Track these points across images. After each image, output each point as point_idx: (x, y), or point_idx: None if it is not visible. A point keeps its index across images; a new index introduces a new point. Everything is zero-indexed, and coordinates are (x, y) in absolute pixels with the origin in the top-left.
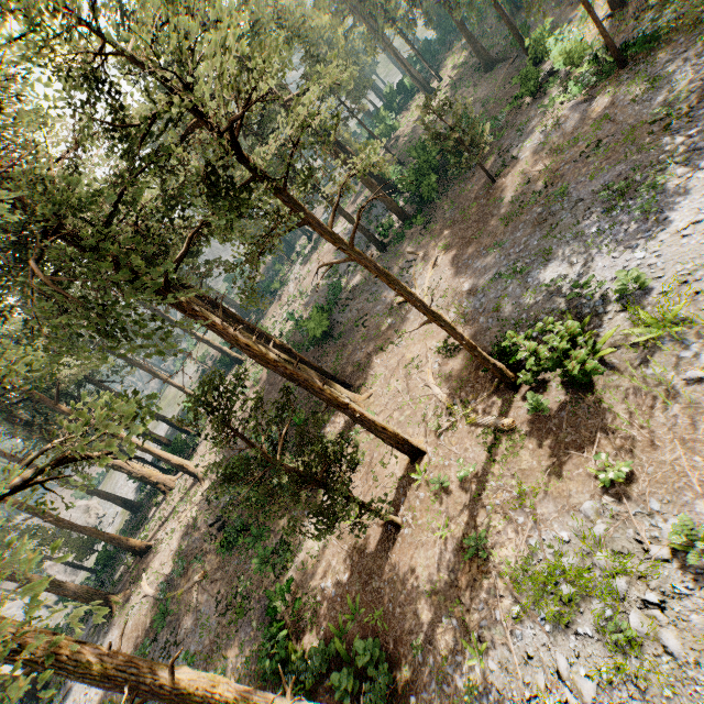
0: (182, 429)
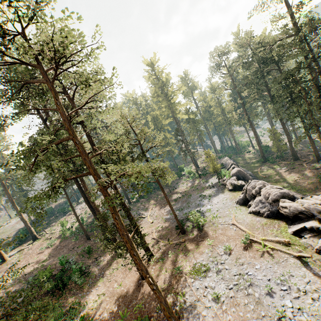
0: None
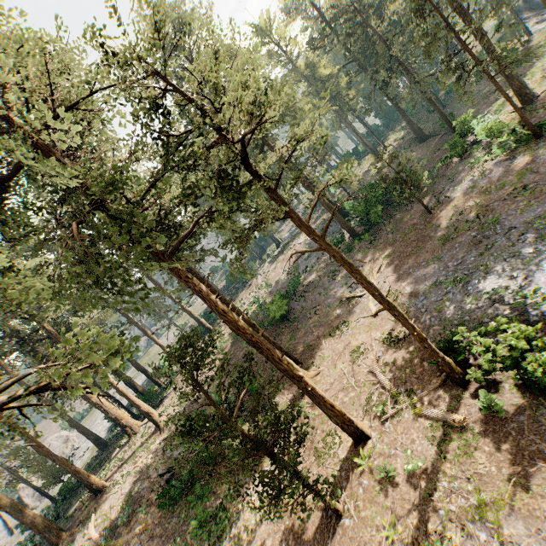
0: (155, 381)
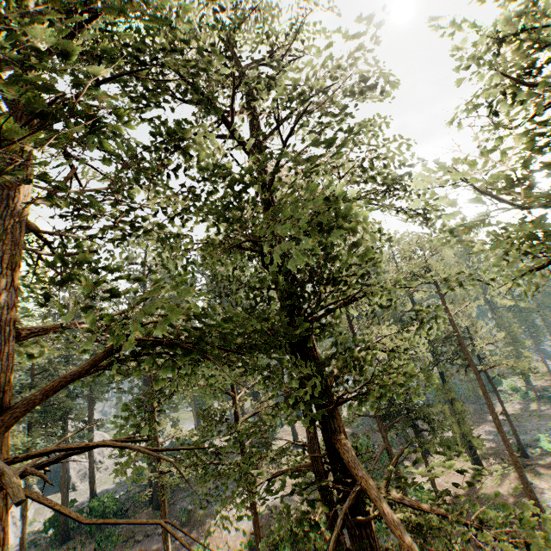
0: None
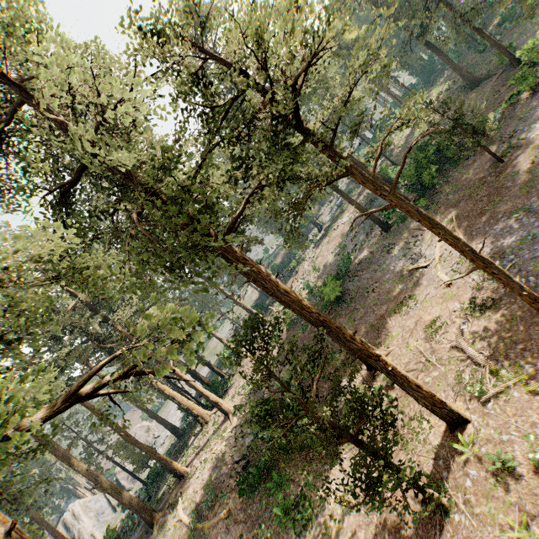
0: (218, 372)
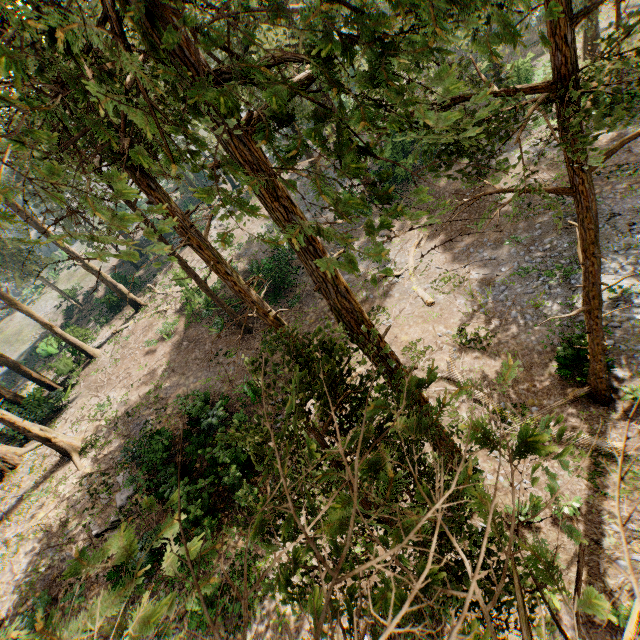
0: (40, 381)
